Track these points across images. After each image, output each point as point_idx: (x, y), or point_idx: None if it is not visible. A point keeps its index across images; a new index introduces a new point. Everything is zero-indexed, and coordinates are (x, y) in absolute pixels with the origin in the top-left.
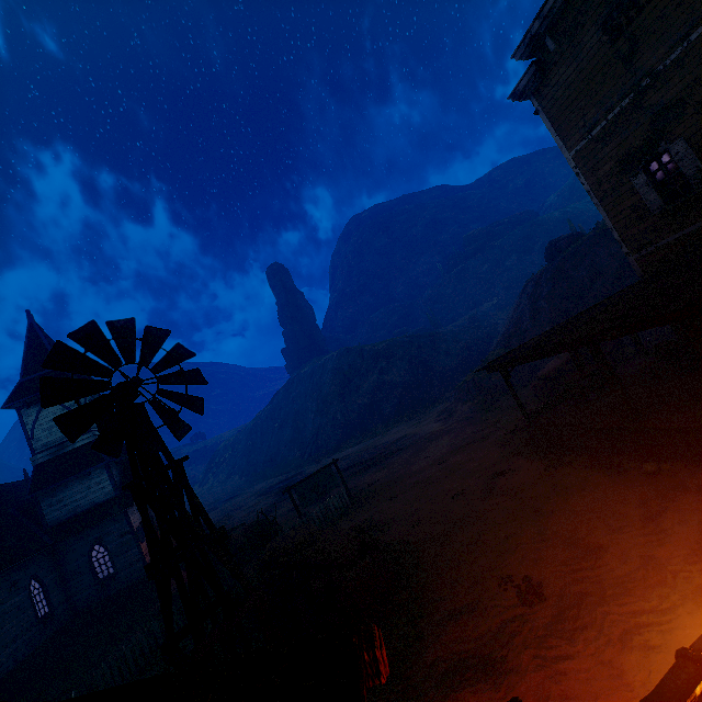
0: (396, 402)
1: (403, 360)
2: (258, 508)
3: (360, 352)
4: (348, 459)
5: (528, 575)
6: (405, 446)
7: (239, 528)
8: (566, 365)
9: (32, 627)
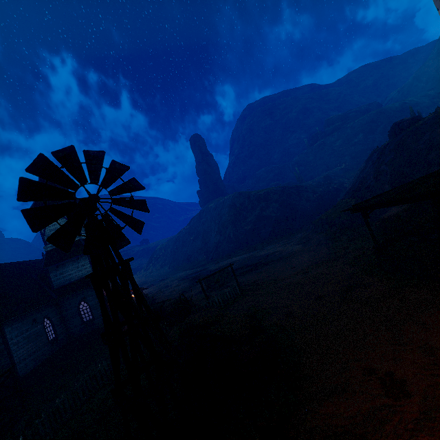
0: (270, 229)
1: (276, 202)
2: (179, 288)
3: (248, 195)
4: (237, 263)
5: (390, 371)
6: (276, 259)
7: (167, 301)
8: (405, 212)
9: (45, 345)
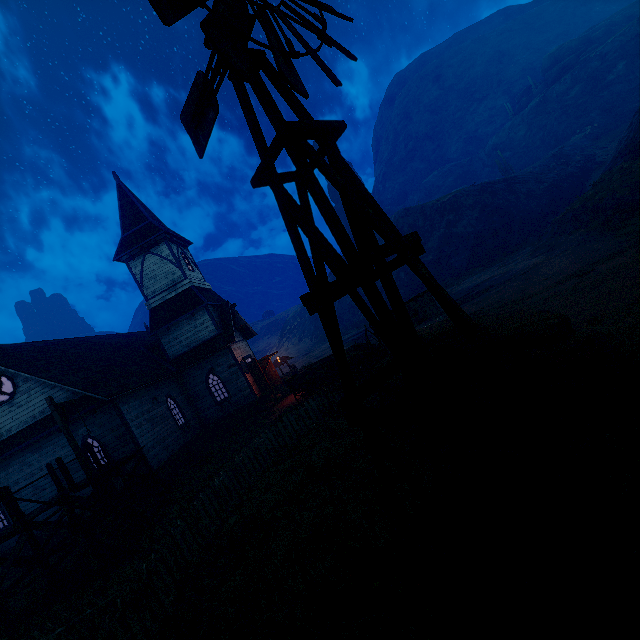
0: (467, 254)
1: (473, 209)
2: None
3: (421, 210)
4: None
5: None
6: (500, 282)
7: None
8: None
9: (175, 432)
